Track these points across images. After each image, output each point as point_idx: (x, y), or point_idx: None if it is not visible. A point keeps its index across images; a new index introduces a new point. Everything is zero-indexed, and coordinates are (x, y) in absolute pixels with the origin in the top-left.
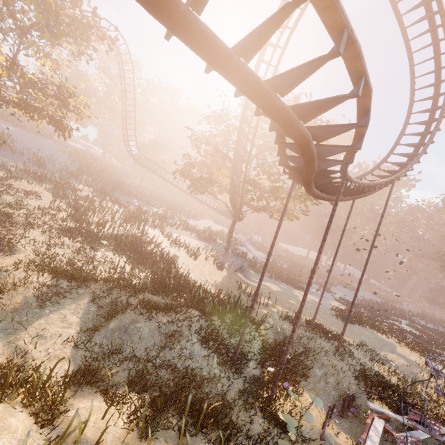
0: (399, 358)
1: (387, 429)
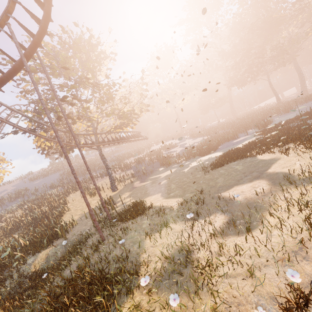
0: (258, 183)
1: None
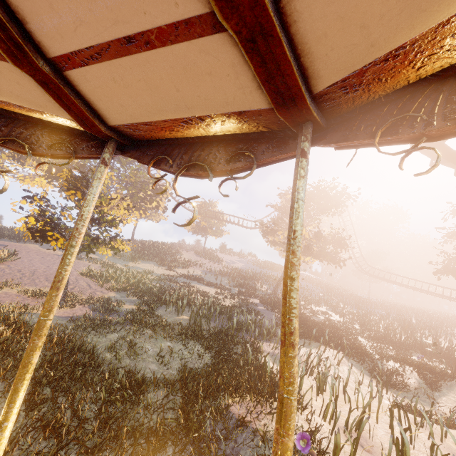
0: None
1: None
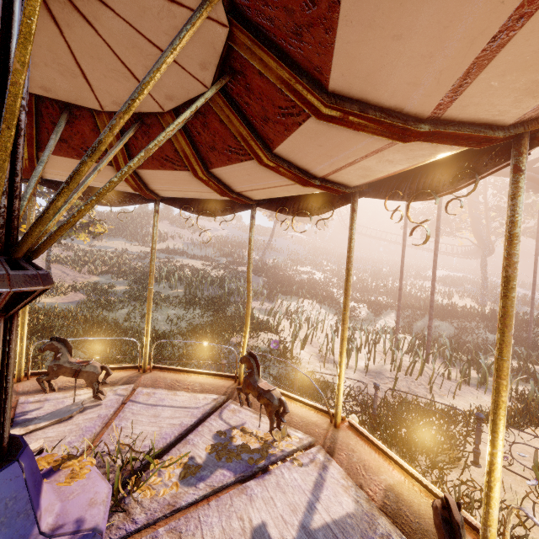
0: None
1: None
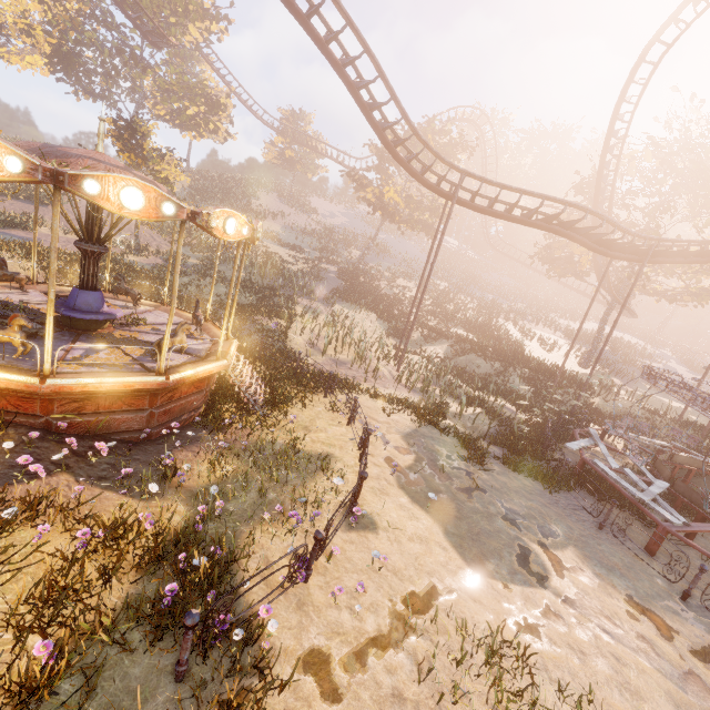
0: None
1: (670, 448)
